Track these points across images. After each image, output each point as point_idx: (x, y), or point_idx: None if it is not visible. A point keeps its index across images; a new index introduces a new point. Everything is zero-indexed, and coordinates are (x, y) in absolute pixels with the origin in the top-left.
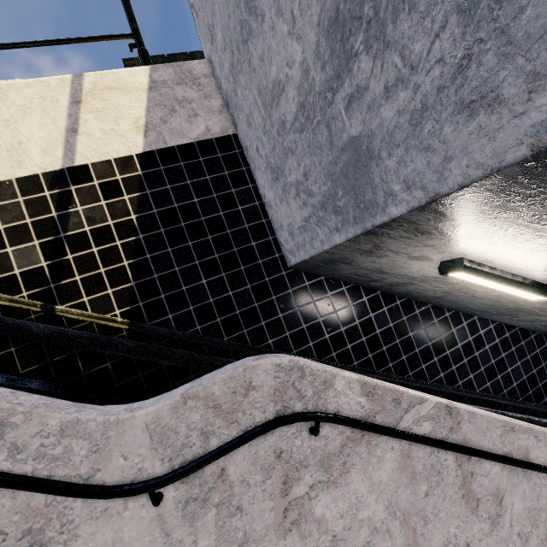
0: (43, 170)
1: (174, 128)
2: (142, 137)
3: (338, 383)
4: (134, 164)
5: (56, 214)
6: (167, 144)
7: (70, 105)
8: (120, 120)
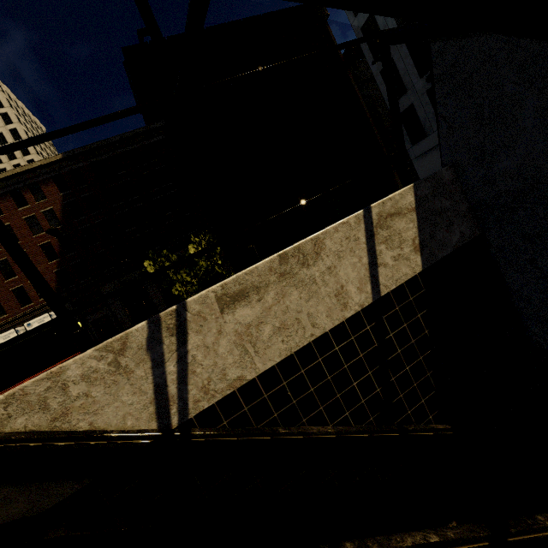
0: (361, 307)
1: (439, 241)
2: (419, 256)
3: None
4: (419, 283)
5: (377, 344)
6: (437, 258)
7: (367, 240)
8: (402, 244)
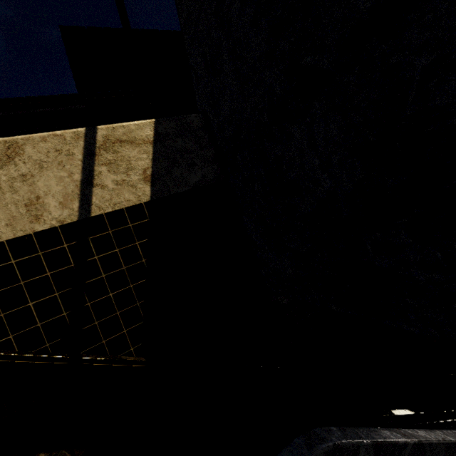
0: (61, 223)
1: (176, 177)
2: (149, 186)
3: (361, 451)
4: (143, 212)
5: (75, 265)
6: (170, 192)
7: (84, 158)
8: (130, 171)
